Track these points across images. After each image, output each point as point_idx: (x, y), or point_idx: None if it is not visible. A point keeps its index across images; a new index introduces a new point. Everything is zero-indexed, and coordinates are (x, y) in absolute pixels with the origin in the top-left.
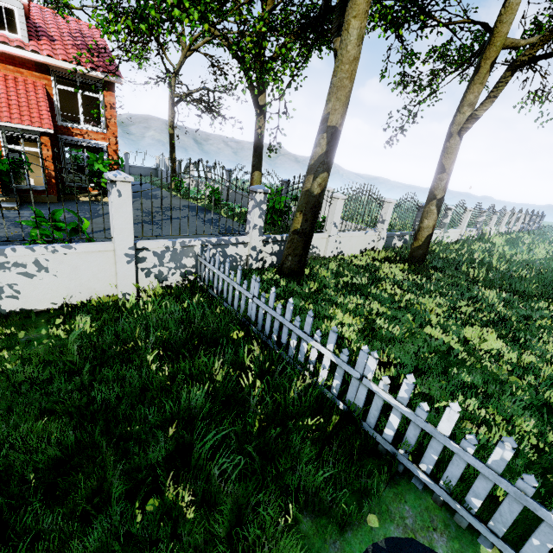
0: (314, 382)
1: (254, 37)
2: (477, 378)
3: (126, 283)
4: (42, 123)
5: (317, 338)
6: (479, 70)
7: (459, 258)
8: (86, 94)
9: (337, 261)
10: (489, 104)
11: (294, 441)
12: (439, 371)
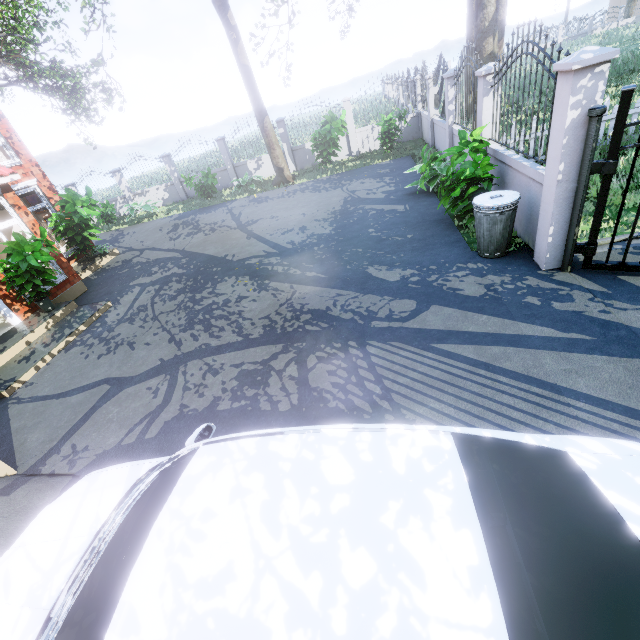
0: None
1: None
2: None
3: None
4: None
5: None
6: None
7: None
8: None
9: None
10: None
11: None
12: None
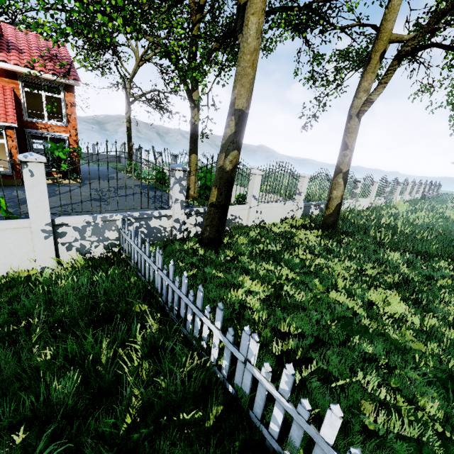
0: (206, 361)
1: (180, 42)
2: (378, 348)
3: (45, 258)
4: (7, 119)
5: (207, 314)
6: (371, 61)
7: (368, 223)
8: (54, 96)
9: (258, 229)
10: (381, 89)
11: (161, 444)
12: (338, 343)
